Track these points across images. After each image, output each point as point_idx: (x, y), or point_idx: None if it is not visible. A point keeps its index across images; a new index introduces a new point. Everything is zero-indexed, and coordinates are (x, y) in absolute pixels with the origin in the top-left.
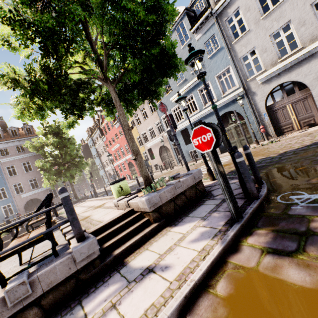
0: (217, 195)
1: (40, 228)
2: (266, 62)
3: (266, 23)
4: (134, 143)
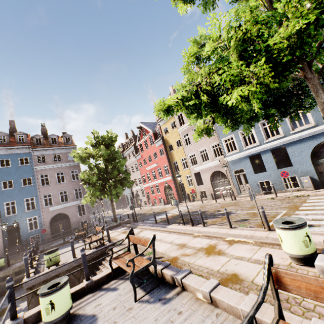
0: None
1: None
2: None
3: None
4: None
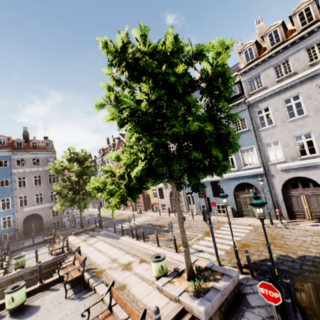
0: (254, 306)
1: (109, 317)
2: (286, 155)
3: (291, 126)
4: (185, 235)
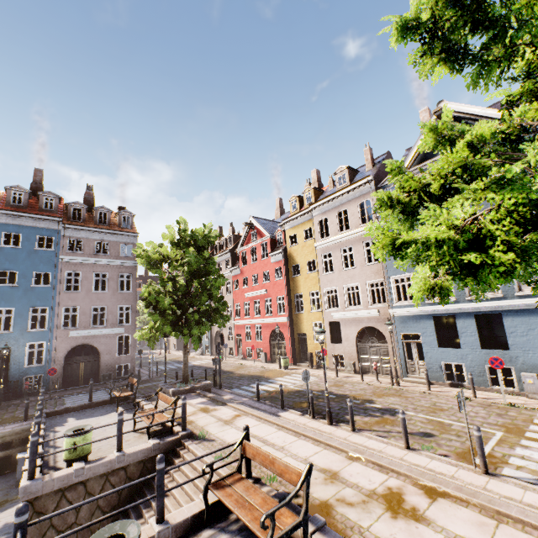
0: None
1: None
2: None
3: None
4: None
